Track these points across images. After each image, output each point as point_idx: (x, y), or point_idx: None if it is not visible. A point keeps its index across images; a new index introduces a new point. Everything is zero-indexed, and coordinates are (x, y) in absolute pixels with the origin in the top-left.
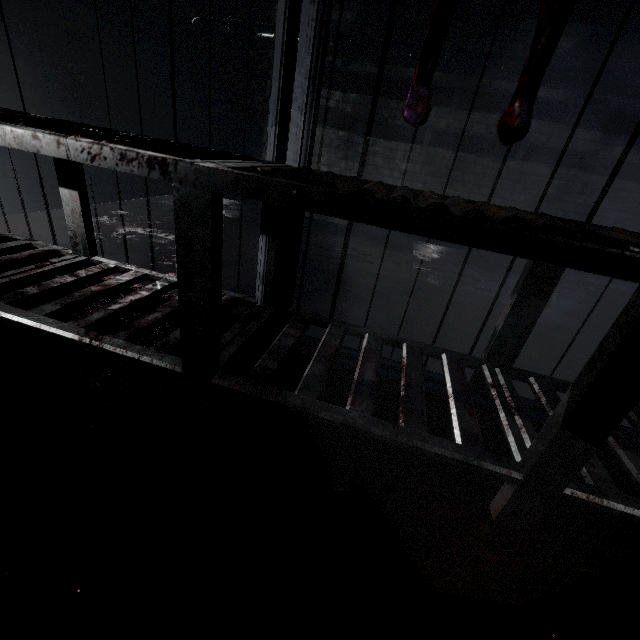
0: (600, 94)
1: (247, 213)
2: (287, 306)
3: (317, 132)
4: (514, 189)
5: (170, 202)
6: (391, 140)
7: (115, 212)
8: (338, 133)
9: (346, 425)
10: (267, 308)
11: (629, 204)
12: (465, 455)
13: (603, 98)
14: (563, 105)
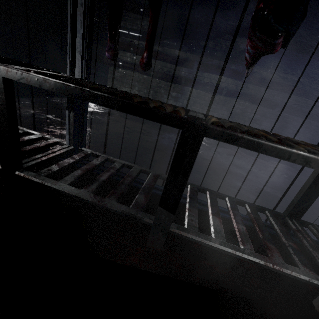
0: (257, 70)
1: (96, 109)
2: (81, 146)
3: (134, 75)
4: (222, 108)
5: (57, 101)
6: (167, 81)
7: (23, 102)
8: (143, 76)
9: (76, 196)
10: (70, 146)
11: (271, 119)
12: (129, 212)
13: (259, 72)
14: (241, 73)
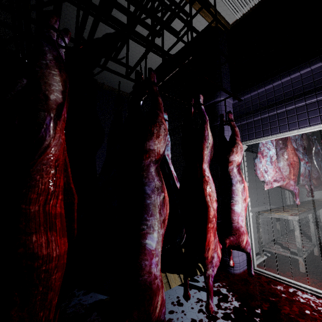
0: None
1: None
2: None
3: None
4: None
5: None
6: None
7: None
8: None
9: None
10: None
11: None
12: None
13: None
14: None
